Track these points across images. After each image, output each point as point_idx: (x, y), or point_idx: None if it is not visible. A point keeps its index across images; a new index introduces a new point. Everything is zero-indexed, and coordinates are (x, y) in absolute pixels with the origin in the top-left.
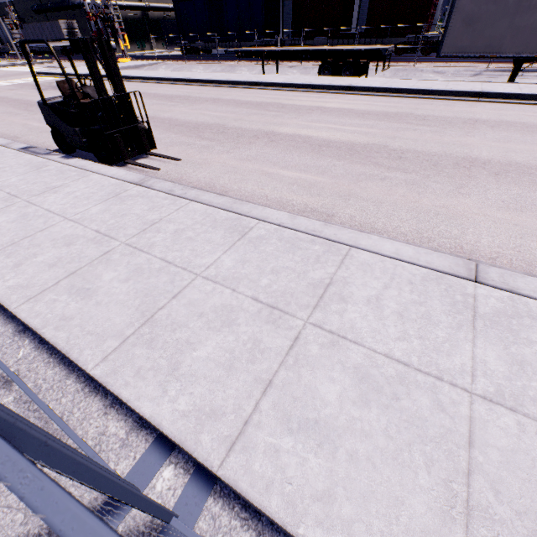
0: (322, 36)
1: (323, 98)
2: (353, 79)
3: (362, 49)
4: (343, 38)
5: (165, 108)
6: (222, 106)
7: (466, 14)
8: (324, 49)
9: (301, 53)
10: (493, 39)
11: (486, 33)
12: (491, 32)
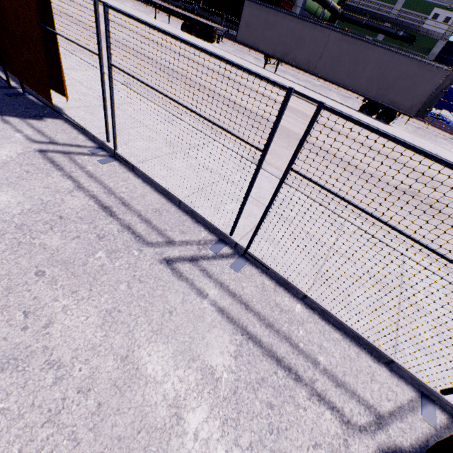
0: (218, 16)
1: (152, 33)
2: (188, 35)
3: (203, 22)
4: (230, 22)
5: (55, 0)
6: (89, 12)
7: (247, 21)
8: (186, 14)
9: (176, 13)
10: (256, 40)
11: (254, 35)
12: (255, 35)
